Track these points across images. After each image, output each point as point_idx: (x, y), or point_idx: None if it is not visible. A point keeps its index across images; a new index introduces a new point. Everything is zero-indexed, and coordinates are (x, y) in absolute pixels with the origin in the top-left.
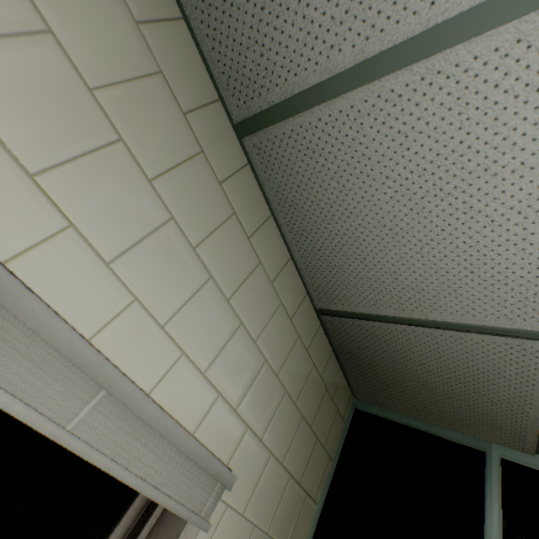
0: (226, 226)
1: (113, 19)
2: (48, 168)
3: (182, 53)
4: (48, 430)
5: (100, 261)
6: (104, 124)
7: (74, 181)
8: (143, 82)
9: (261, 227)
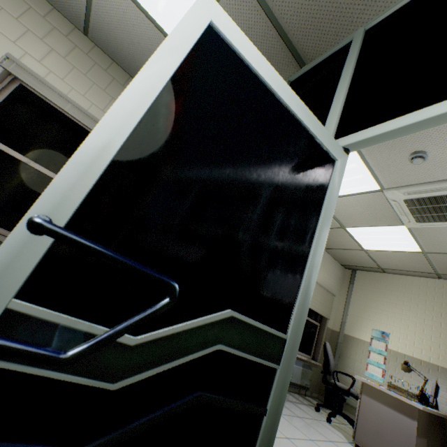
0: (95, 68)
1: (39, 20)
2: (42, 60)
3: (58, 19)
4: (62, 108)
5: (61, 79)
6: (48, 47)
7: (48, 62)
8: (52, 32)
9: (110, 67)
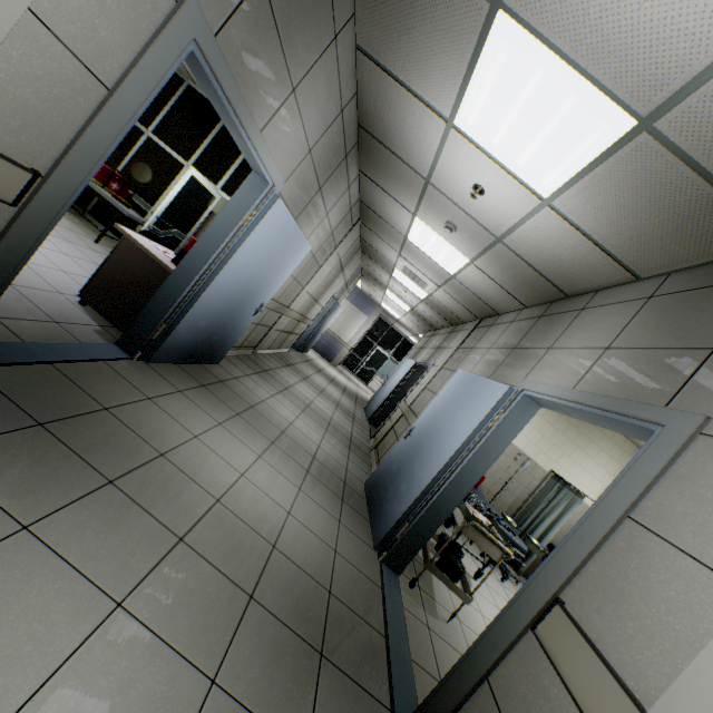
0: None
1: None
2: None
3: None
4: None
5: None
6: None
7: None
8: None
9: None
